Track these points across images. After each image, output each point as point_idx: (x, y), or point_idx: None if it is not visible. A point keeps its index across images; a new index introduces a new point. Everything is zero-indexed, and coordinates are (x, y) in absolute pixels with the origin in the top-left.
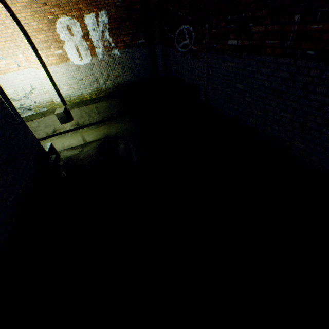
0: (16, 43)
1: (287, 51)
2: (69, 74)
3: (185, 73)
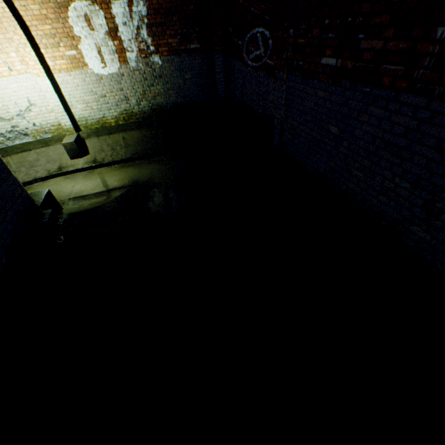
0: (6, 35)
1: (417, 85)
2: (85, 86)
3: (255, 98)
